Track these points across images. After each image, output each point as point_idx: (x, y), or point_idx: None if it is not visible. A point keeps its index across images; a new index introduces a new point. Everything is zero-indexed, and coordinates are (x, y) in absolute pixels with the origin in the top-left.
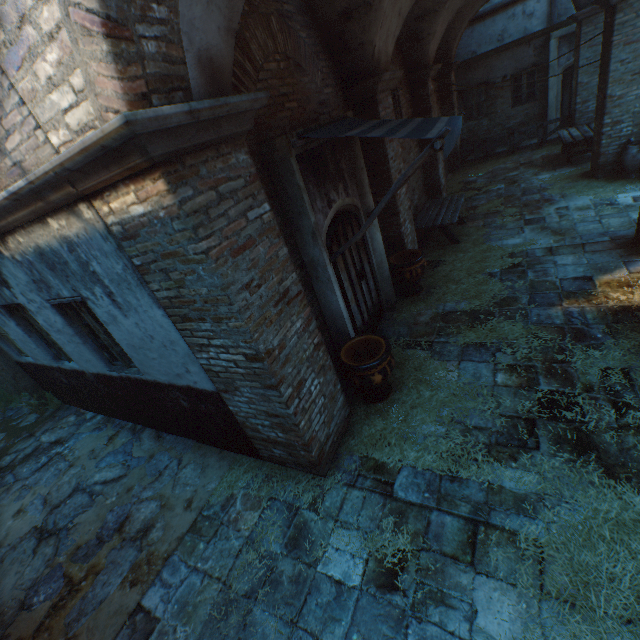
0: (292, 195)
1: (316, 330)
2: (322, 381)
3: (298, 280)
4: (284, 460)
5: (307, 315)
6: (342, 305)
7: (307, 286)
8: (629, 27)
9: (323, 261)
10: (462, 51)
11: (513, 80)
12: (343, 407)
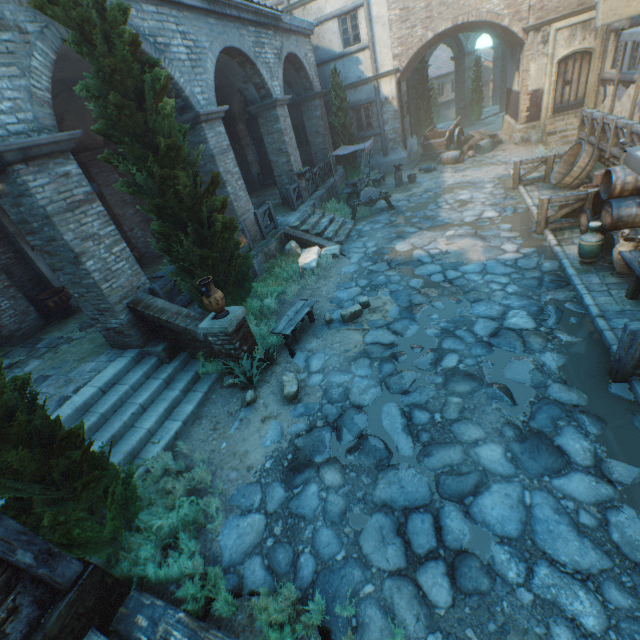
0: None
1: (8, 279)
2: (14, 303)
3: None
4: (1, 342)
5: None
6: (46, 272)
7: (23, 262)
8: (266, 126)
9: (25, 249)
10: None
11: (295, 130)
12: (38, 319)
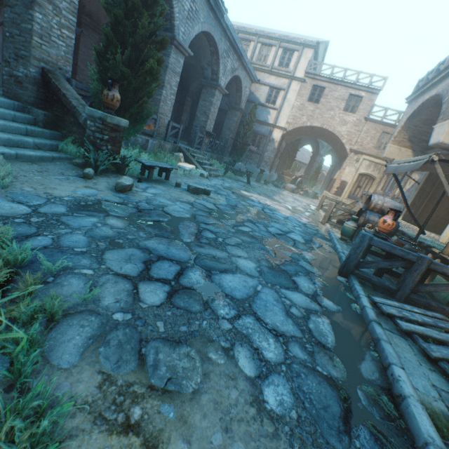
0: None
1: None
2: None
3: None
4: None
5: None
6: None
7: None
8: (205, 95)
9: None
10: None
11: (217, 124)
12: None
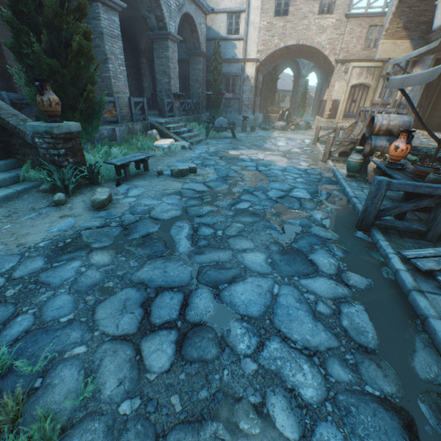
0: None
1: None
2: None
3: None
4: None
5: None
6: None
7: None
8: (158, 51)
9: None
10: None
11: (183, 79)
12: None
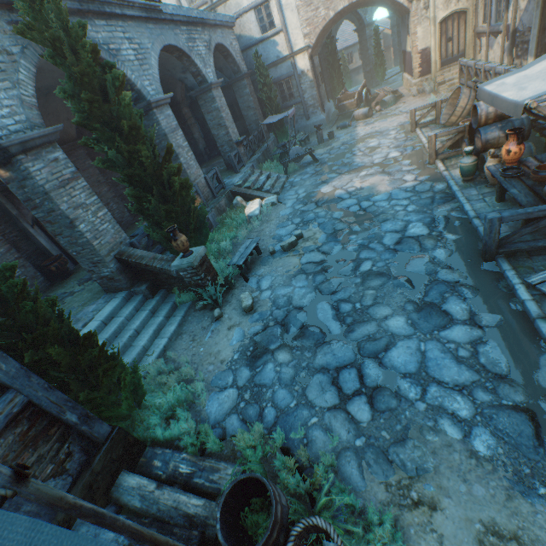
0: (3, 206)
1: (17, 252)
2: (24, 271)
3: (0, 235)
4: None
5: (9, 247)
6: (46, 244)
7: (26, 238)
8: (205, 106)
9: (27, 228)
10: None
11: (231, 107)
12: (45, 282)
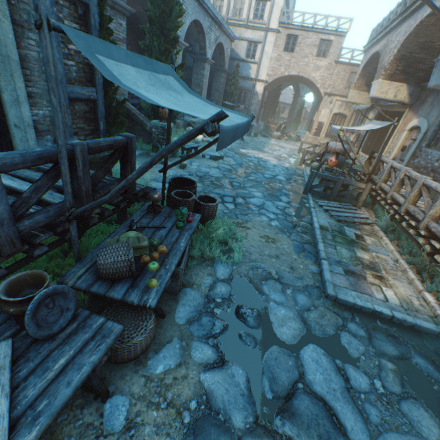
0: None
1: None
2: None
3: None
4: None
5: None
6: None
7: None
8: (196, 69)
9: None
10: (190, 62)
11: None
12: None
